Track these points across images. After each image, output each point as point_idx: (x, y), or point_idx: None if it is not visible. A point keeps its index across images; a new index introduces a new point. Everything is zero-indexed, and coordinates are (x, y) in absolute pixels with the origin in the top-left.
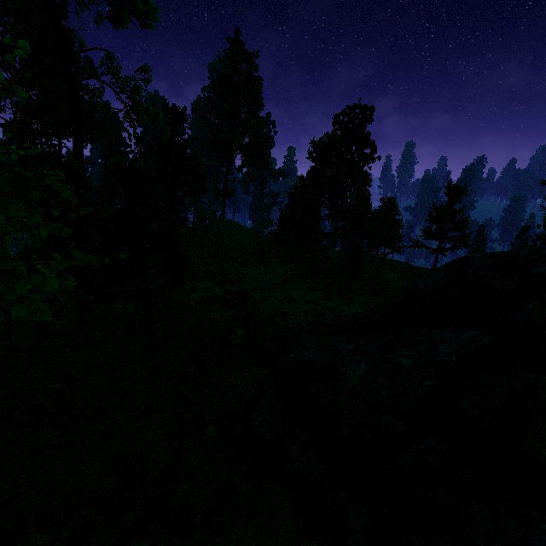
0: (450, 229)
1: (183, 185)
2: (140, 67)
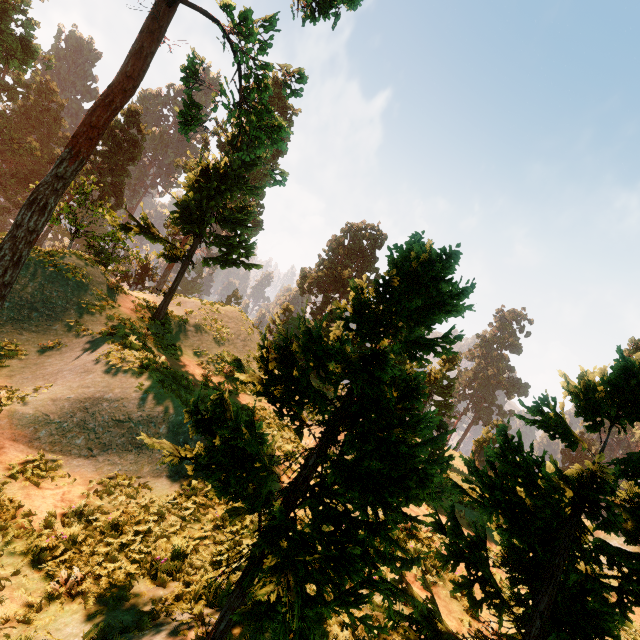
0: (436, 393)
1: (220, 243)
2: (287, 65)
